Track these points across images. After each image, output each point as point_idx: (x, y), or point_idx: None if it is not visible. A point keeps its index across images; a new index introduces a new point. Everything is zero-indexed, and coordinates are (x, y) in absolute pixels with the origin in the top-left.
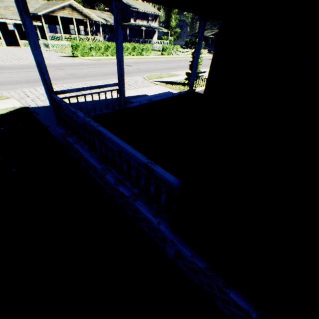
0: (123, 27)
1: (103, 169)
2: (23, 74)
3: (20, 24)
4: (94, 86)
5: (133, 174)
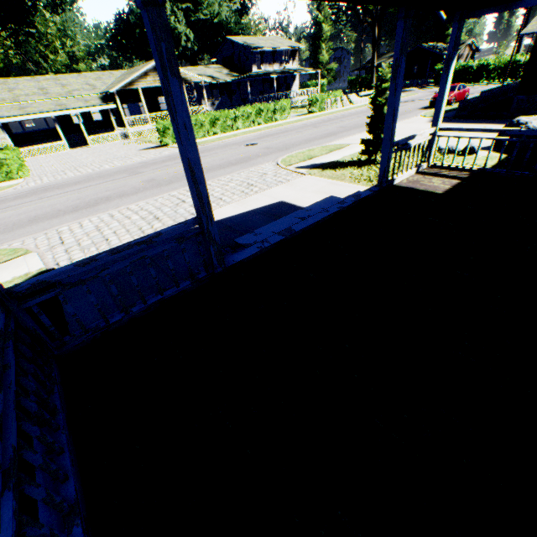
0: (241, 81)
1: None
2: (75, 193)
3: (89, 112)
4: (128, 245)
5: None
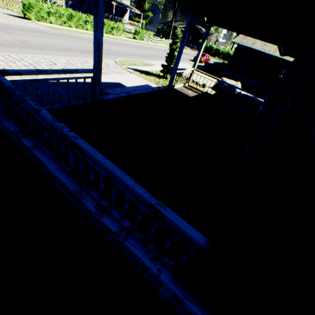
0: None
1: (79, 191)
2: None
3: None
4: (62, 70)
5: (126, 207)
